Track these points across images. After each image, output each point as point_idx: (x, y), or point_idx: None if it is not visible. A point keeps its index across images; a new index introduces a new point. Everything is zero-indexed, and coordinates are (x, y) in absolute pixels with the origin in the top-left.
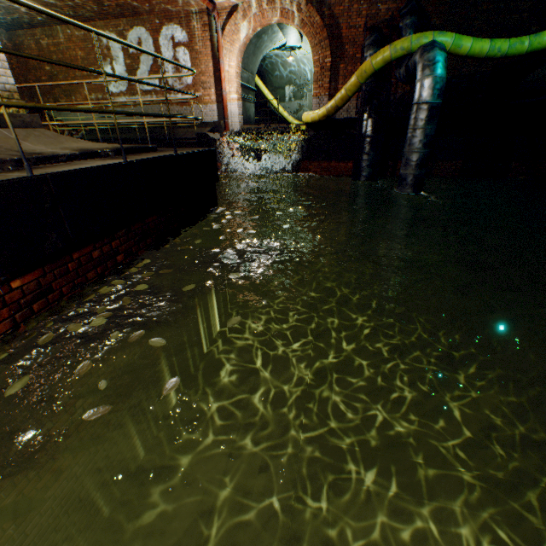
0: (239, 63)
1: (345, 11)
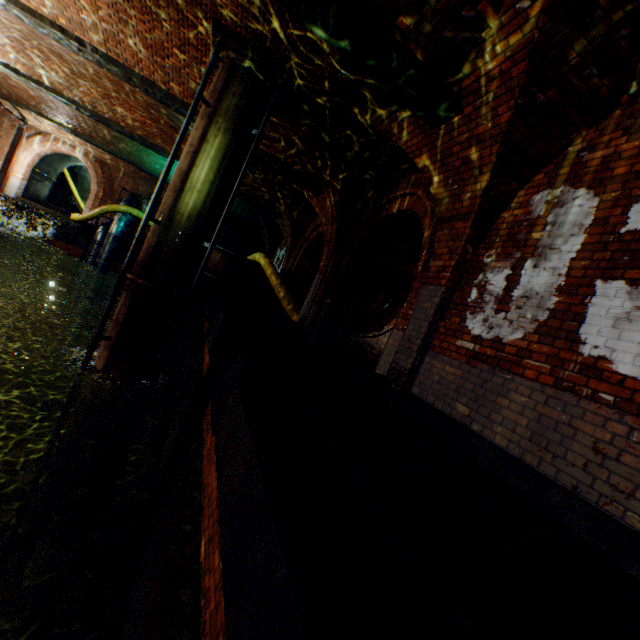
0: (36, 160)
1: (121, 178)
